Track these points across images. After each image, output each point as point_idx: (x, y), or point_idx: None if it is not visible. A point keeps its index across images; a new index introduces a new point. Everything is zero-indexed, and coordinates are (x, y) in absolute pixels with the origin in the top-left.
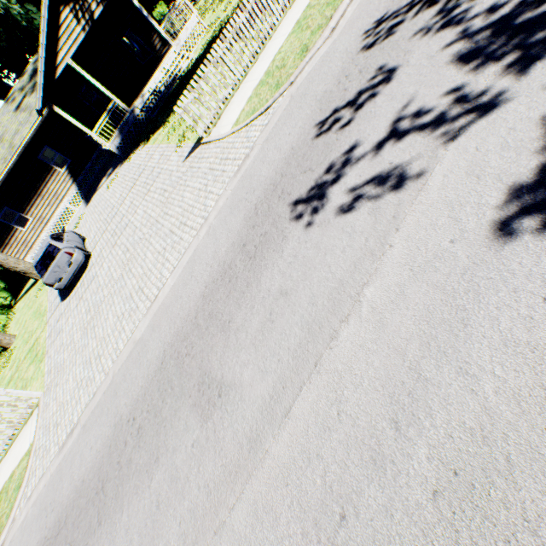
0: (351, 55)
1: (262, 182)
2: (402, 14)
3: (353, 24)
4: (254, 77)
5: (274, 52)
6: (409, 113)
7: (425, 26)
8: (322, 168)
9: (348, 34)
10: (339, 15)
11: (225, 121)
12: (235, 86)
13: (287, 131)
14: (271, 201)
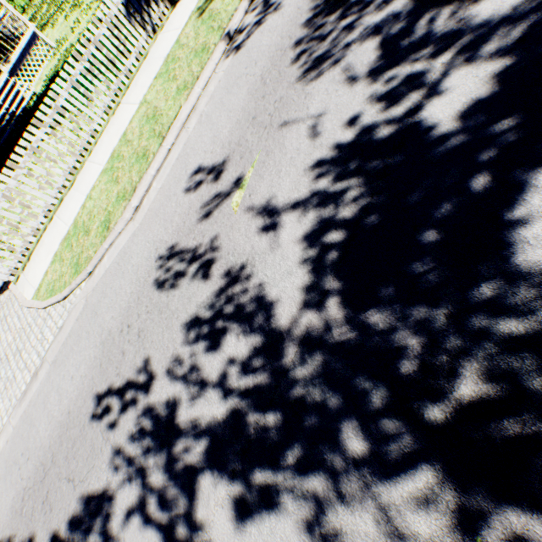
0: (139, 287)
1: (37, 449)
2: (185, 263)
3: (152, 220)
4: (66, 215)
5: (88, 187)
6: (157, 482)
7: (196, 317)
8: (82, 492)
9: (145, 236)
10: (143, 190)
11: (32, 273)
12: (49, 212)
13: (71, 369)
14: (37, 502)
